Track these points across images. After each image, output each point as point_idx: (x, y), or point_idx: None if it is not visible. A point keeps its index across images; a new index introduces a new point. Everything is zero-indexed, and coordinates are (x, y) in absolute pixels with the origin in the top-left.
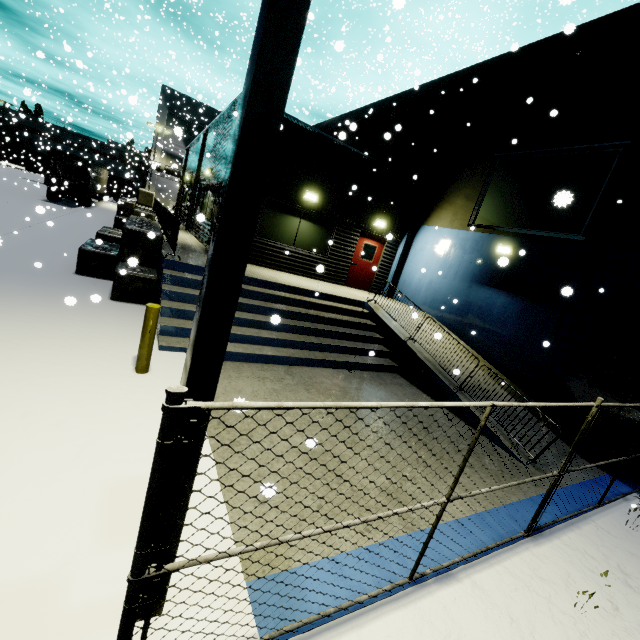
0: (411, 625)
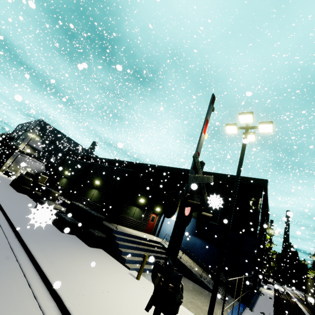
0: None
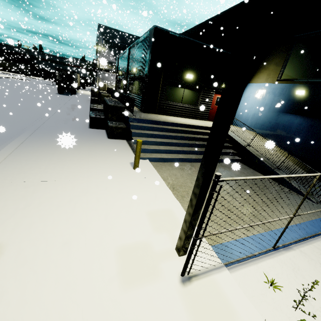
0: (277, 264)
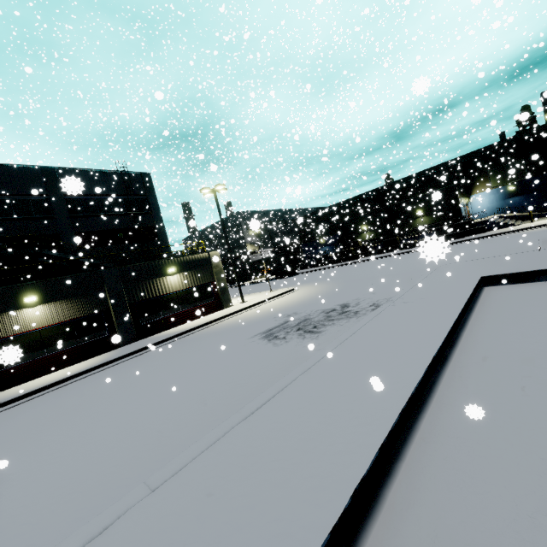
0: None
